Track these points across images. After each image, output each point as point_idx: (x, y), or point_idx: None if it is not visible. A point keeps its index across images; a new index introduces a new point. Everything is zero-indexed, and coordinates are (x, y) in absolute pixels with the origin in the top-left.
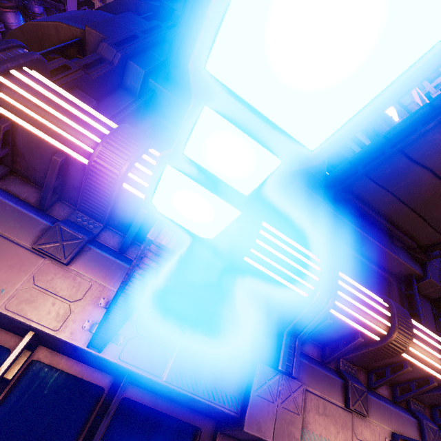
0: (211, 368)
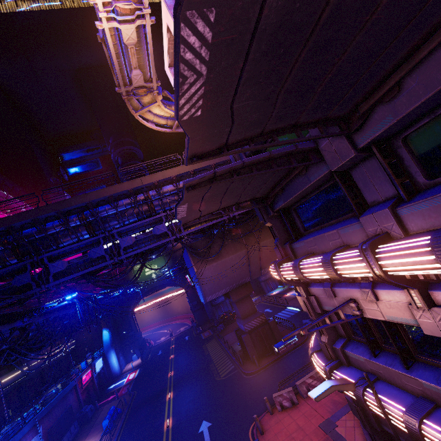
0: (397, 311)
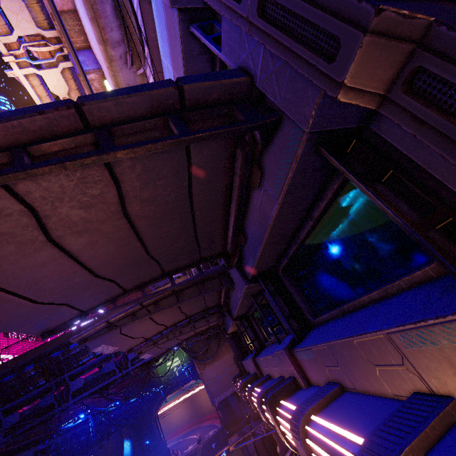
0: None
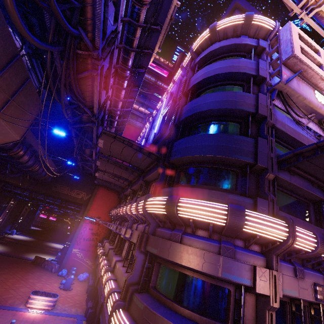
0: None
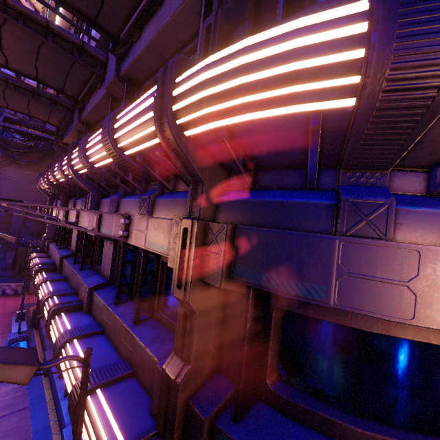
0: None
